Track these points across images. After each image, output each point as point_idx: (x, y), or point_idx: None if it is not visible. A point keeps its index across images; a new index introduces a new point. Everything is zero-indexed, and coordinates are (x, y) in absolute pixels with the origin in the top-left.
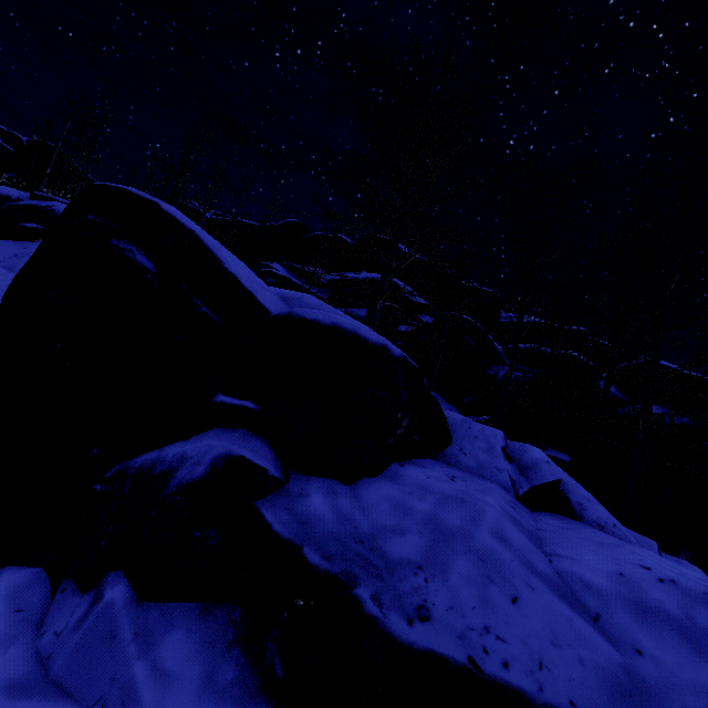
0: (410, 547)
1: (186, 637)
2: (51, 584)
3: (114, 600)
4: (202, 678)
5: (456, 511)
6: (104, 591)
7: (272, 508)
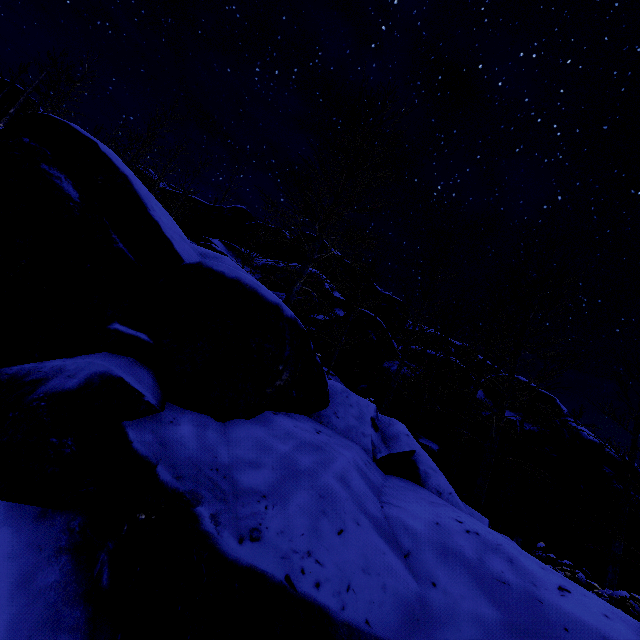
0: (261, 479)
1: (13, 536)
2: None
3: None
4: (19, 578)
5: (311, 455)
6: None
7: (139, 429)
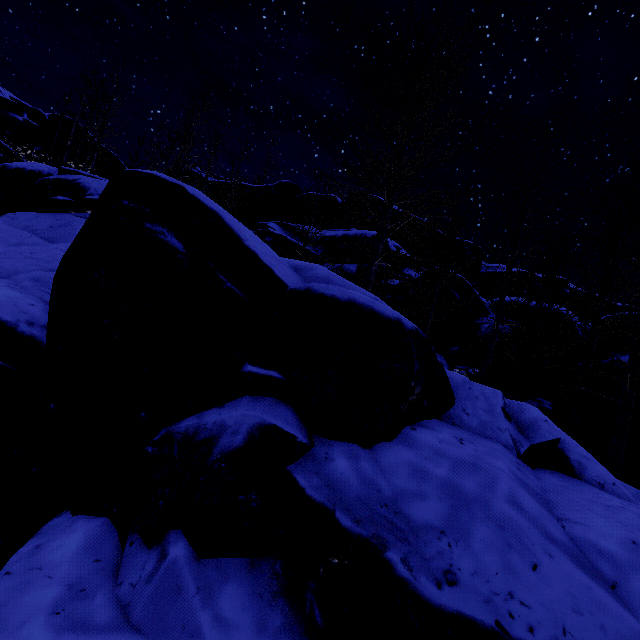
0: (431, 511)
1: (239, 589)
2: (119, 535)
3: (177, 557)
4: (256, 626)
5: (471, 477)
6: (168, 548)
7: (303, 472)
